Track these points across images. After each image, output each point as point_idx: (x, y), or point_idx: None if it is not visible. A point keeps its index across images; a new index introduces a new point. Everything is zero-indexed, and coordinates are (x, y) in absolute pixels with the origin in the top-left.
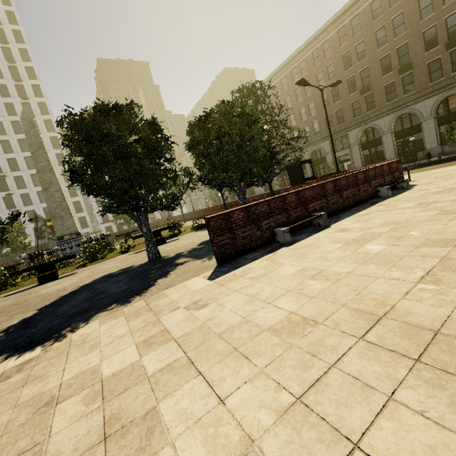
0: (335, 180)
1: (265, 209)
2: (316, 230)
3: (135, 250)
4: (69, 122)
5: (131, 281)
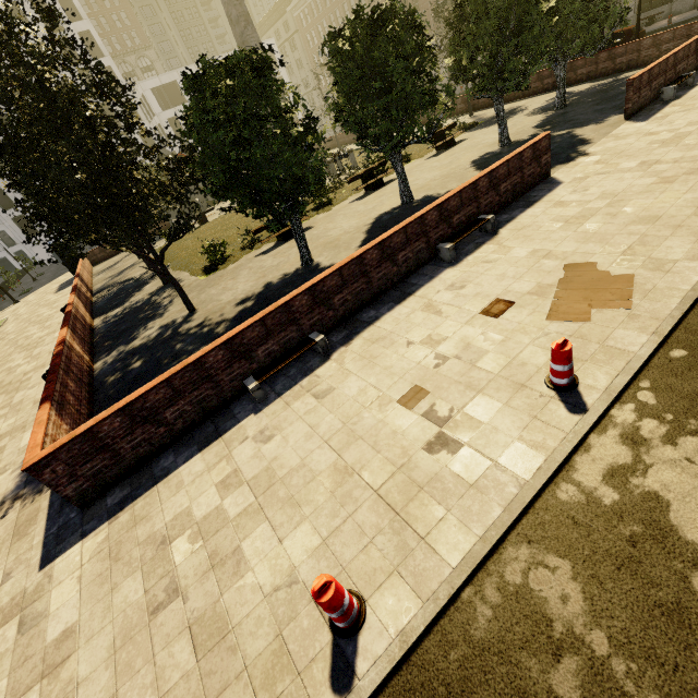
0: (697, 39)
1: (657, 72)
2: (687, 89)
3: (420, 157)
4: None
5: None
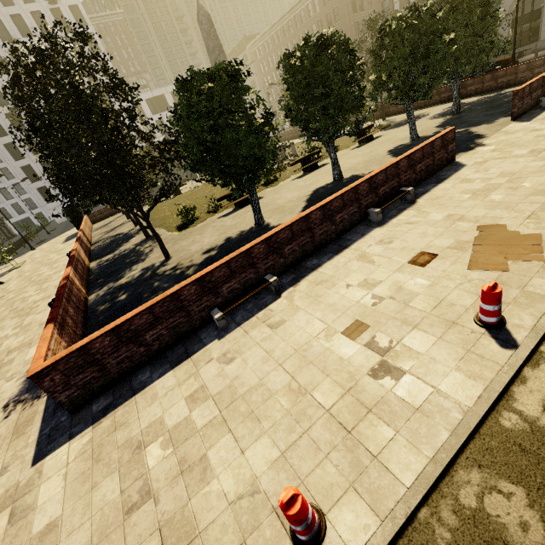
0: None
1: (535, 86)
2: None
3: (346, 148)
4: (397, 27)
5: None
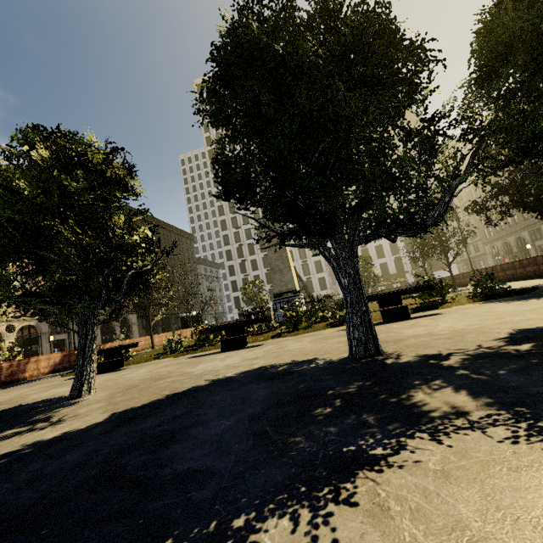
0: None
1: None
2: None
3: None
4: None
5: (245, 425)
